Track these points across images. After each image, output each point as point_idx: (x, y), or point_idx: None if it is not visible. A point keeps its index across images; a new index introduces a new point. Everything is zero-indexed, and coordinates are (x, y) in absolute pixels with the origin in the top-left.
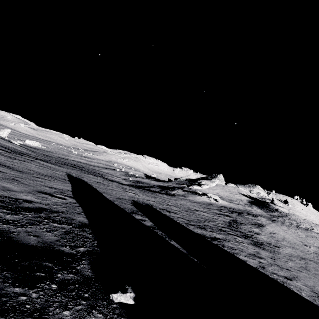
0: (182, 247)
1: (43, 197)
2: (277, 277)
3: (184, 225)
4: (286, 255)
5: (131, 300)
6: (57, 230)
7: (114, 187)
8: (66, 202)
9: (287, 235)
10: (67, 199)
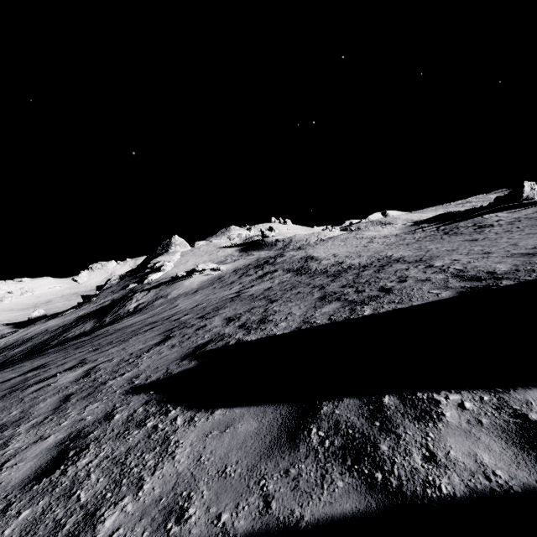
0: None
1: None
2: None
3: (400, 307)
4: (431, 252)
5: None
6: None
7: None
8: None
9: (338, 249)
10: None
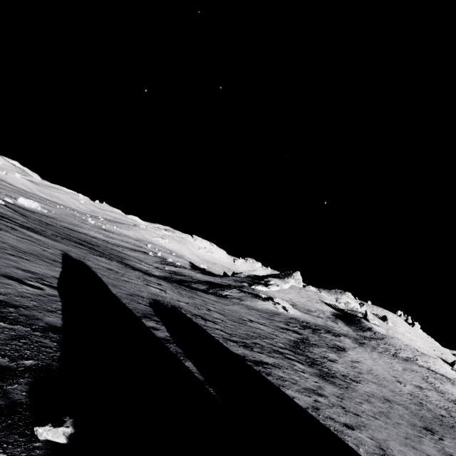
0: (199, 372)
1: (4, 283)
2: (333, 424)
3: (219, 340)
4: (364, 395)
5: (63, 437)
6: (3, 332)
7: (132, 277)
8: (41, 293)
9: (377, 365)
10: (44, 289)
